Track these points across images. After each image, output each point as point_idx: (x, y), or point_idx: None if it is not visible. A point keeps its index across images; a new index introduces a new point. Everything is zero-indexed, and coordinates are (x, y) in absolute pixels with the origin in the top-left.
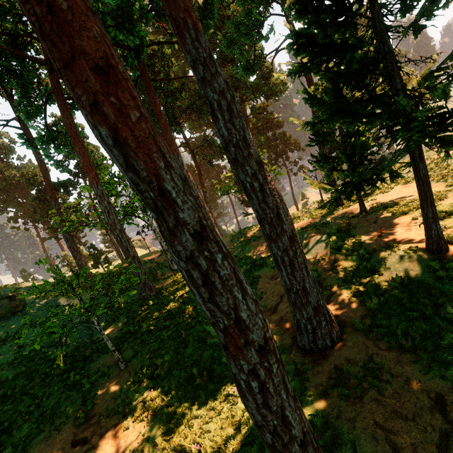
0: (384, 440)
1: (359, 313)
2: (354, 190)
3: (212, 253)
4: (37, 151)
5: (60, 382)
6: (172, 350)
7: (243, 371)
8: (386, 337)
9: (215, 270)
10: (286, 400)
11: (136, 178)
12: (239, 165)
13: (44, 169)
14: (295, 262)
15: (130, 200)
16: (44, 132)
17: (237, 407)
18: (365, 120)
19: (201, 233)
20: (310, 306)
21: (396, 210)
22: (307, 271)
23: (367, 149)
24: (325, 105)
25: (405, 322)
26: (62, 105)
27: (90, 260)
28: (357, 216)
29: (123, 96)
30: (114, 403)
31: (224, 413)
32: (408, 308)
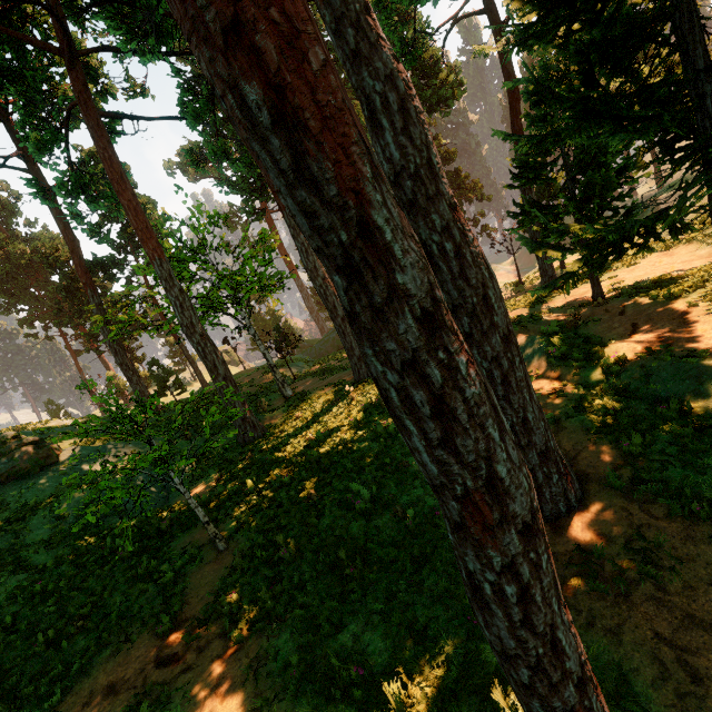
0: (675, 663)
1: (609, 461)
2: (608, 256)
3: (452, 355)
4: (57, 208)
5: (127, 571)
6: (298, 521)
7: (492, 568)
8: (662, 499)
9: (456, 387)
10: (557, 614)
11: (313, 200)
12: (420, 213)
13: (71, 239)
14: (511, 378)
15: (211, 288)
16: (66, 176)
17: (416, 608)
18: (621, 135)
19: (433, 316)
20: (534, 451)
21: (657, 292)
22: (530, 393)
23: (613, 190)
24: (566, 103)
25: (695, 474)
26: (95, 125)
27: (151, 385)
28: (588, 304)
29: (293, 10)
30: (214, 602)
31: (395, 618)
32: (695, 451)
